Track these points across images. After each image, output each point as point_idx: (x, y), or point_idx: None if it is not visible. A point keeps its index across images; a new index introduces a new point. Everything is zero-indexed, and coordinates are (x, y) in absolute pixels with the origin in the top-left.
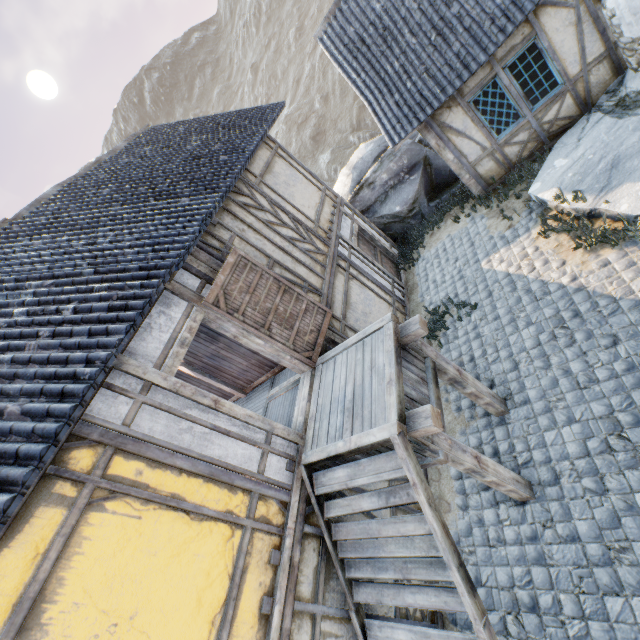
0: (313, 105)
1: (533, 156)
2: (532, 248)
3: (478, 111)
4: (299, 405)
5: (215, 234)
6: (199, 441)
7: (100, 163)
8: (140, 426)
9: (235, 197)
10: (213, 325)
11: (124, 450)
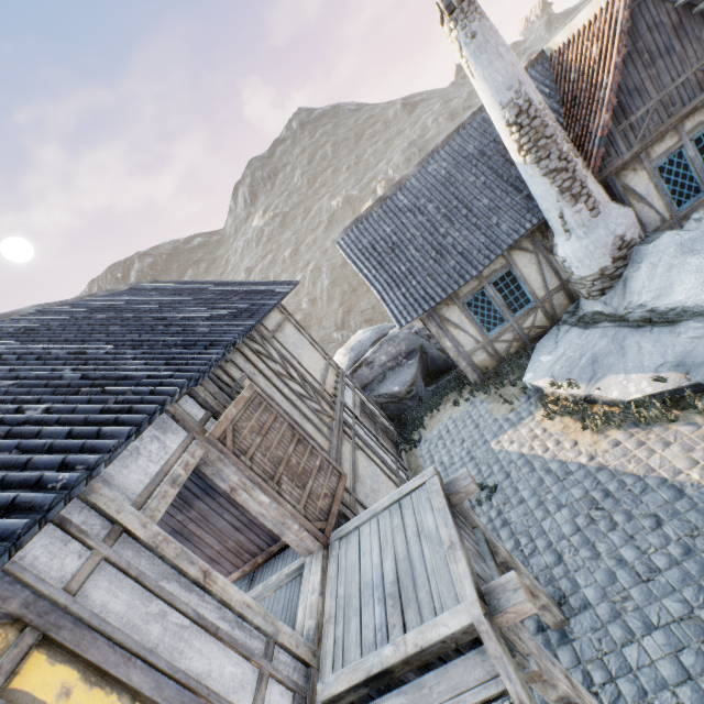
0: (301, 304)
1: (519, 353)
2: (540, 429)
3: (471, 311)
4: (306, 602)
5: (227, 369)
6: (172, 640)
7: (94, 297)
8: (89, 598)
9: (249, 342)
10: (209, 469)
11: (53, 639)
